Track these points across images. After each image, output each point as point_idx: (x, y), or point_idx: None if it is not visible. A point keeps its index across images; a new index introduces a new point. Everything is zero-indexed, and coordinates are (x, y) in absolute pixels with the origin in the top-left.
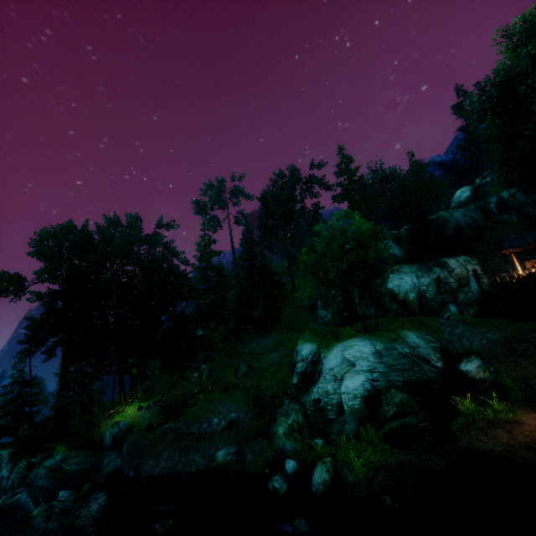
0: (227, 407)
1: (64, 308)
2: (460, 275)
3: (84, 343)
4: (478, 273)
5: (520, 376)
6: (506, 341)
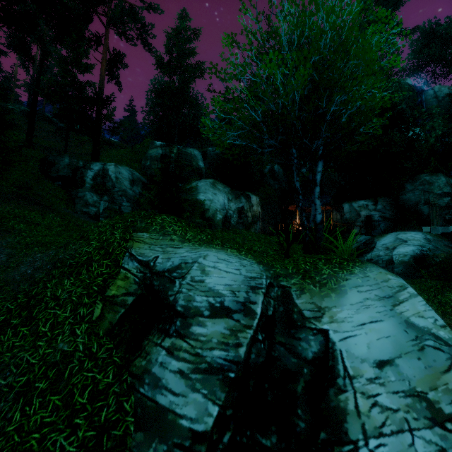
0: None
1: None
2: (255, 213)
3: None
4: (260, 216)
5: None
6: None
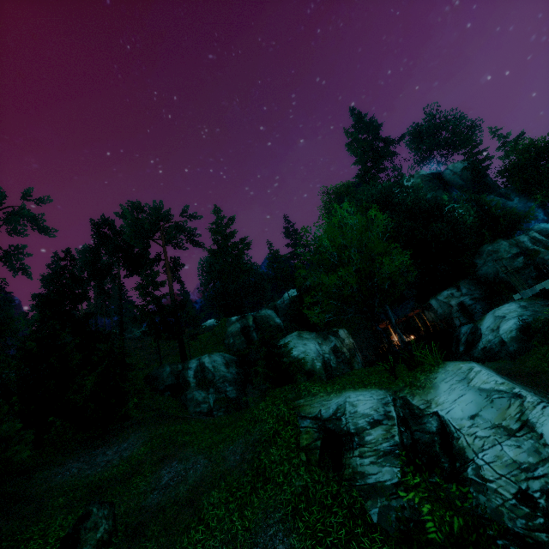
0: None
1: None
2: (349, 346)
3: None
4: (355, 347)
5: None
6: None
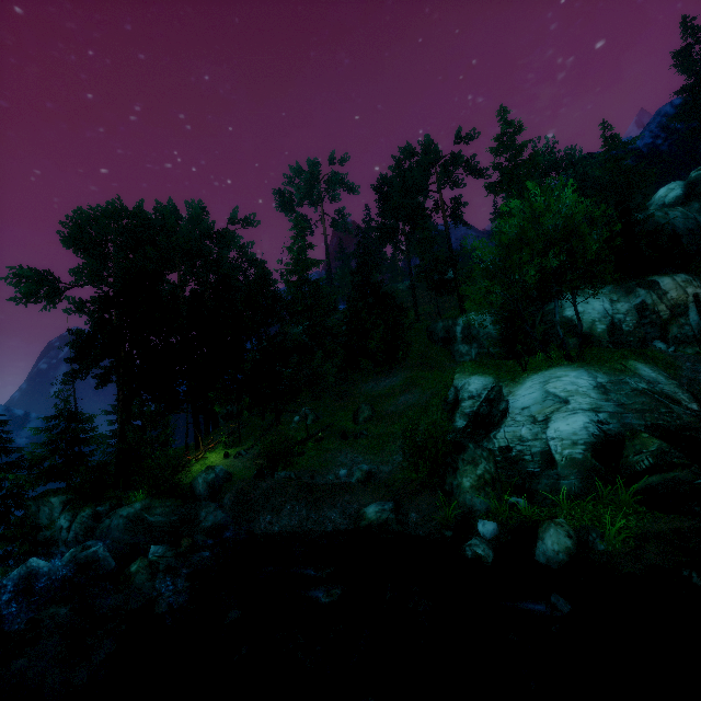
0: (350, 458)
1: (119, 319)
2: (675, 301)
3: (148, 369)
4: (700, 299)
5: None
6: None
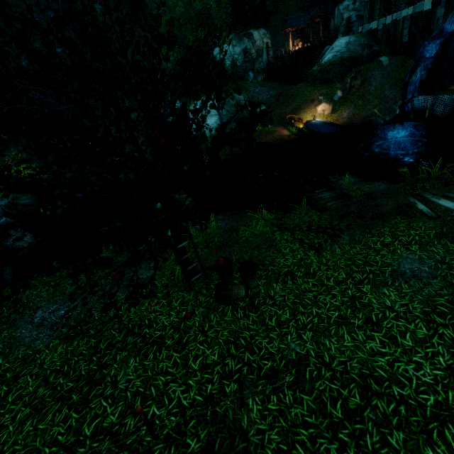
0: None
1: None
2: (259, 47)
3: None
4: (269, 46)
5: (279, 114)
6: (277, 96)
